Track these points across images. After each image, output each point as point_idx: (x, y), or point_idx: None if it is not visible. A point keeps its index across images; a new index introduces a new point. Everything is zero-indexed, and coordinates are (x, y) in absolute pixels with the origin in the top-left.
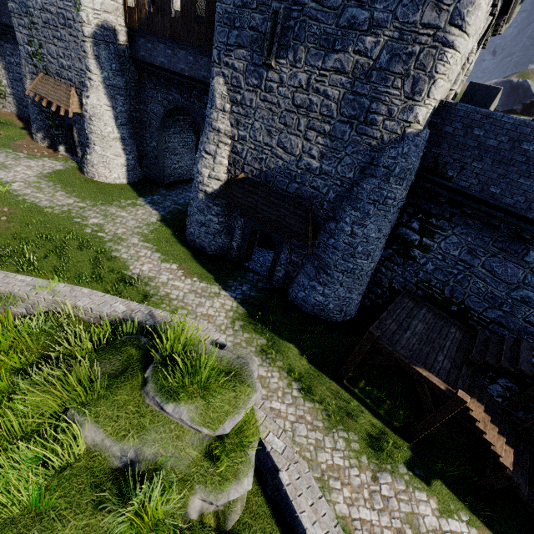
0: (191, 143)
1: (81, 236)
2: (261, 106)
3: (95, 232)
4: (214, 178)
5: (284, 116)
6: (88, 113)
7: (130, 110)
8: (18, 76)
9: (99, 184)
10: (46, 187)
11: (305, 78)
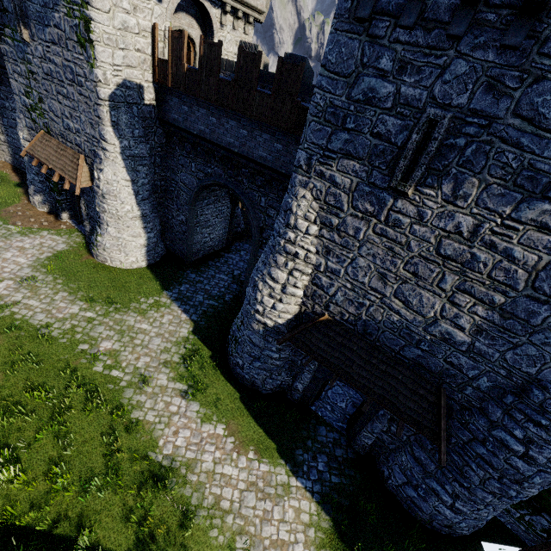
0: (226, 211)
1: (88, 381)
2: (374, 240)
3: (108, 369)
4: (281, 310)
5: (414, 263)
6: (101, 190)
7: (154, 179)
8: (14, 122)
9: (112, 272)
10: (43, 285)
11: (471, 222)
